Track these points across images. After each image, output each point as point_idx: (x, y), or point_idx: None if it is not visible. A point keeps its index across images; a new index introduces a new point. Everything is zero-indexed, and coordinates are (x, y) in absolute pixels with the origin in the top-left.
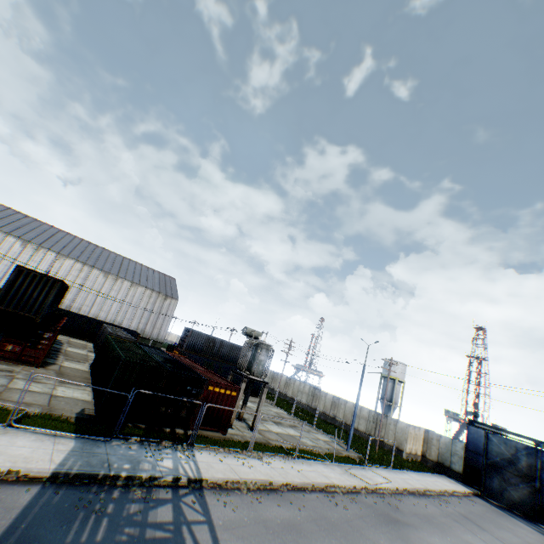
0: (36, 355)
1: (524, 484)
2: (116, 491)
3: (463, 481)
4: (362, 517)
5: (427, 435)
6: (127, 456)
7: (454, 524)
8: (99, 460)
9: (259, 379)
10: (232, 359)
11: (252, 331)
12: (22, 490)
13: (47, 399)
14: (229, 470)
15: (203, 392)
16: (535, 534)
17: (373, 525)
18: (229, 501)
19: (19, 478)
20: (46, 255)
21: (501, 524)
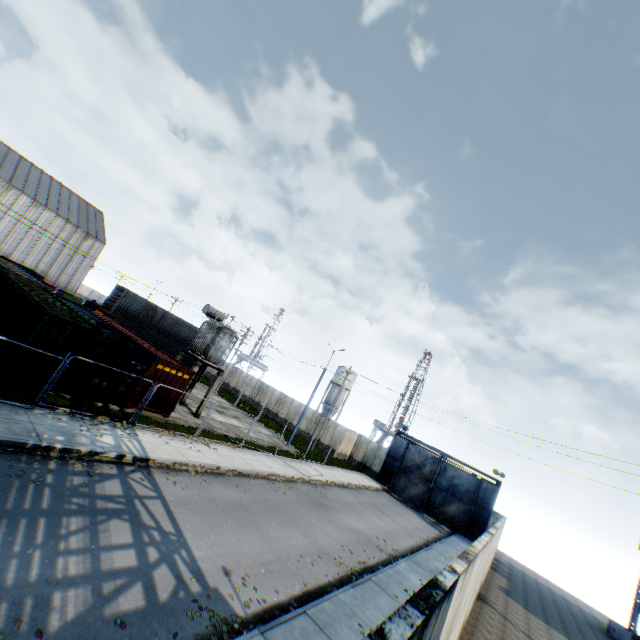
0: None
1: (423, 484)
2: (53, 463)
3: (378, 479)
4: (298, 501)
5: (360, 440)
6: (58, 427)
7: (366, 511)
8: (24, 429)
9: (215, 366)
10: (174, 335)
11: (215, 312)
12: None
13: None
14: (176, 453)
15: (151, 369)
16: (419, 519)
17: (307, 508)
18: (179, 482)
19: None
20: None
21: (398, 512)
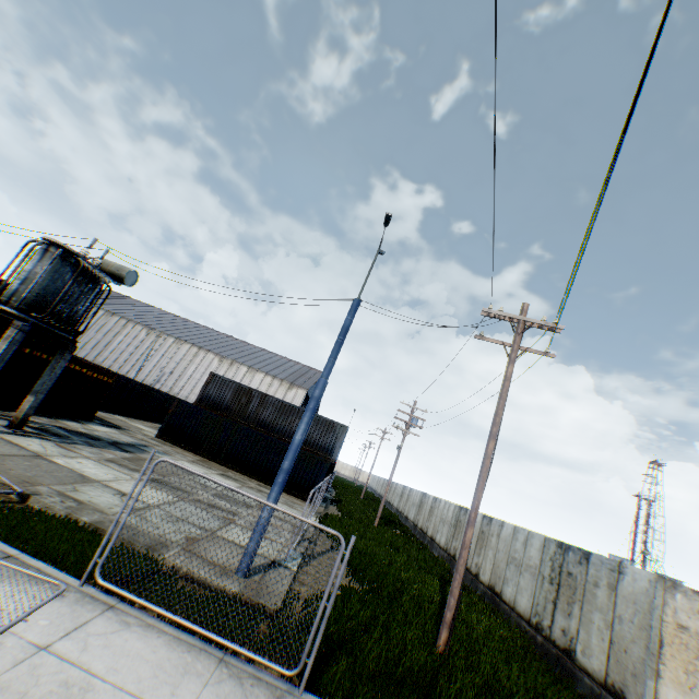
0: None
1: None
2: None
3: None
4: None
5: None
6: None
7: None
8: None
9: (1, 305)
10: (282, 429)
11: (105, 263)
12: None
13: None
14: None
15: None
16: None
17: None
18: None
19: None
20: (165, 341)
21: None
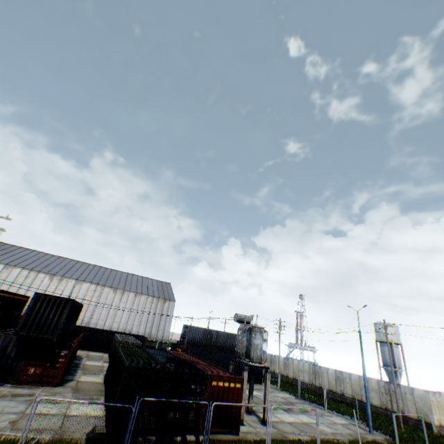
0: (54, 374)
1: None
2: None
3: None
4: None
5: None
6: None
7: None
8: None
9: (260, 364)
10: (230, 347)
11: (242, 317)
12: None
13: (59, 421)
14: None
15: (207, 388)
16: None
17: None
18: None
19: None
20: (68, 283)
21: None
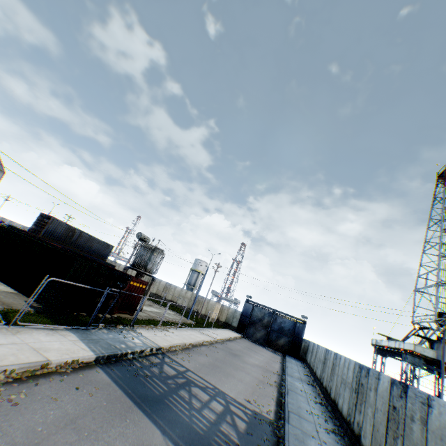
0: None
1: (264, 330)
2: (136, 363)
3: (236, 331)
4: (226, 355)
5: (223, 308)
6: (113, 339)
7: (250, 352)
8: (105, 344)
9: (152, 275)
10: (88, 248)
11: (145, 237)
12: (95, 372)
13: None
14: (165, 340)
15: (127, 286)
16: (268, 351)
17: (233, 358)
18: (183, 358)
19: (79, 365)
20: None
21: (259, 349)
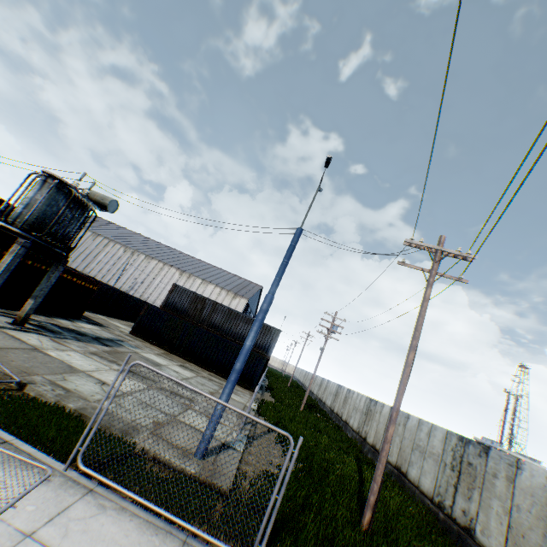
0: None
1: None
2: None
3: None
4: None
5: None
6: None
7: None
8: None
9: (7, 225)
10: (229, 331)
11: (92, 193)
12: None
13: None
14: None
15: None
16: None
17: None
18: None
19: None
20: (138, 257)
21: None
